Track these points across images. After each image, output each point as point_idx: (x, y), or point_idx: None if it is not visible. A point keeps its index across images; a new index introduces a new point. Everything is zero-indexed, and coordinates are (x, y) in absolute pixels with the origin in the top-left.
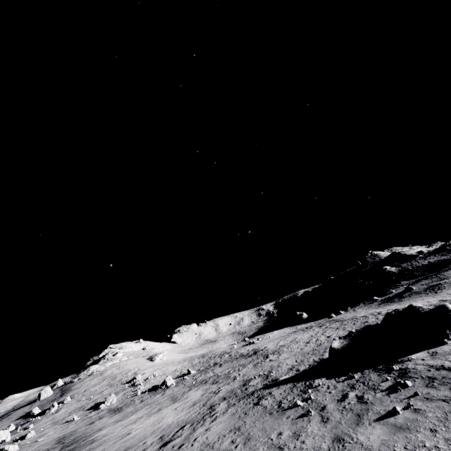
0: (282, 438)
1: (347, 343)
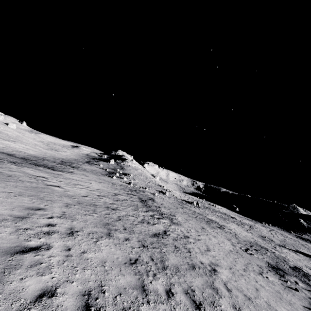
0: None
1: None
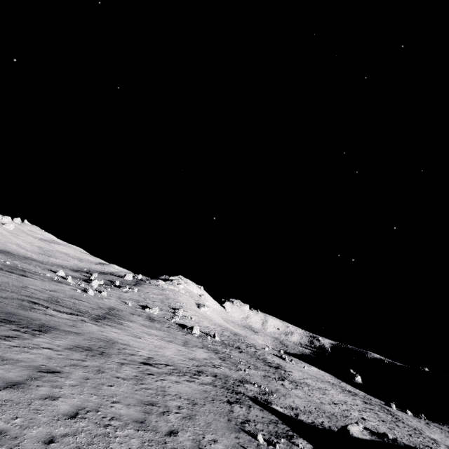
0: (211, 445)
1: (369, 440)
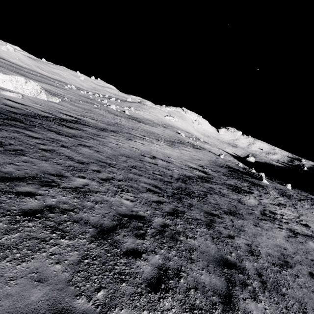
0: None
1: None
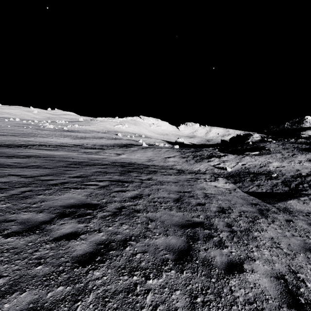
0: None
1: None
